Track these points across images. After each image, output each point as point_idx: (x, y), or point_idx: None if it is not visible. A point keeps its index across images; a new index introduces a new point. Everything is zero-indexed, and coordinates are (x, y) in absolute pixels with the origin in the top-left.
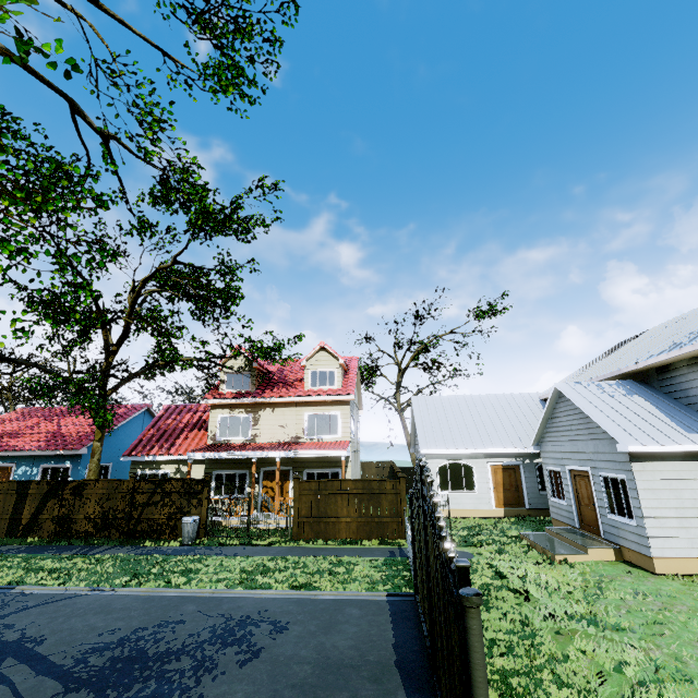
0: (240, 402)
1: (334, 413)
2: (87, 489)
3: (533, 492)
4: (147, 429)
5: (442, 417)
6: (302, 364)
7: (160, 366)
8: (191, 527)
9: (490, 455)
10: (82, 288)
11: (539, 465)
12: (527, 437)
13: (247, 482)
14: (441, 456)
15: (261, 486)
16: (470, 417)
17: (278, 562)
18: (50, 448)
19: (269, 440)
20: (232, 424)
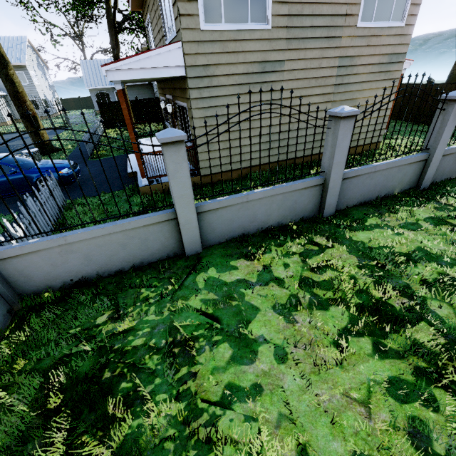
0: None
1: None
2: None
3: None
4: None
5: None
6: None
7: None
8: None
9: None
10: None
11: None
12: None
13: None
14: None
15: None
16: None
17: None
18: None
19: None
20: None
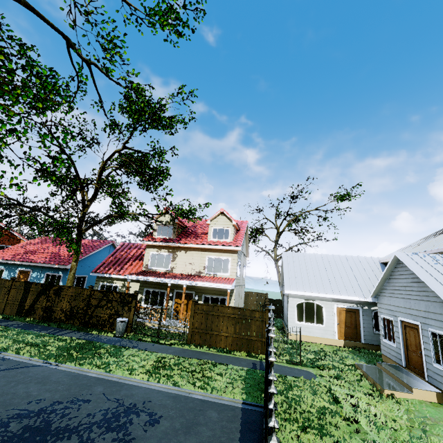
0: (165, 245)
1: (226, 258)
2: (63, 291)
3: (368, 331)
4: (109, 256)
5: (303, 268)
6: (207, 223)
7: (117, 217)
8: (121, 325)
9: (337, 299)
10: (58, 160)
11: (375, 311)
12: (367, 290)
13: (165, 298)
14: (299, 296)
15: (173, 302)
16: (324, 270)
17: (172, 360)
18: (51, 263)
19: (182, 272)
20: (159, 259)
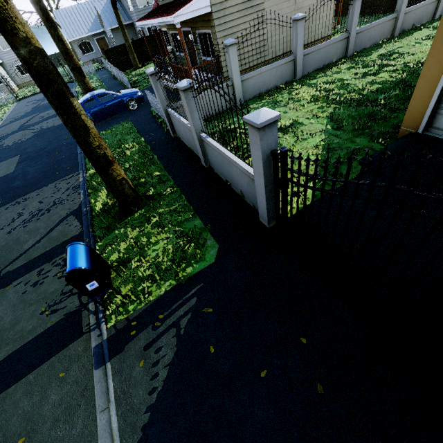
0: None
1: None
2: None
3: None
4: None
5: None
6: None
7: None
8: None
9: None
10: None
11: None
12: None
13: None
14: None
15: None
16: None
17: None
18: None
19: None
20: None
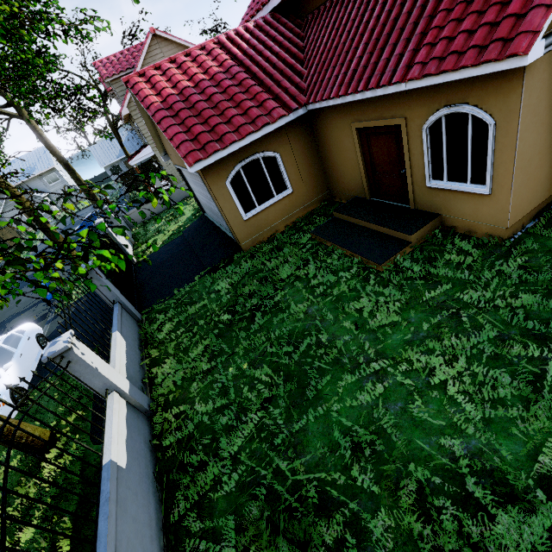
0: None
1: None
2: None
3: None
4: None
5: None
6: None
7: None
8: None
9: None
10: None
11: None
12: None
13: None
14: None
15: None
16: None
17: None
18: None
19: None
20: None
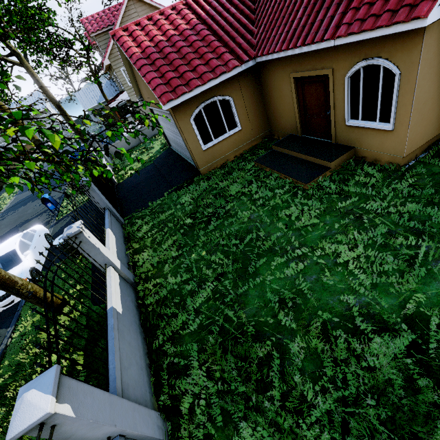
0: None
1: None
2: None
3: None
4: None
5: None
6: None
7: None
8: None
9: None
10: None
11: None
12: None
13: None
14: None
15: None
16: None
17: None
18: None
19: None
20: None
